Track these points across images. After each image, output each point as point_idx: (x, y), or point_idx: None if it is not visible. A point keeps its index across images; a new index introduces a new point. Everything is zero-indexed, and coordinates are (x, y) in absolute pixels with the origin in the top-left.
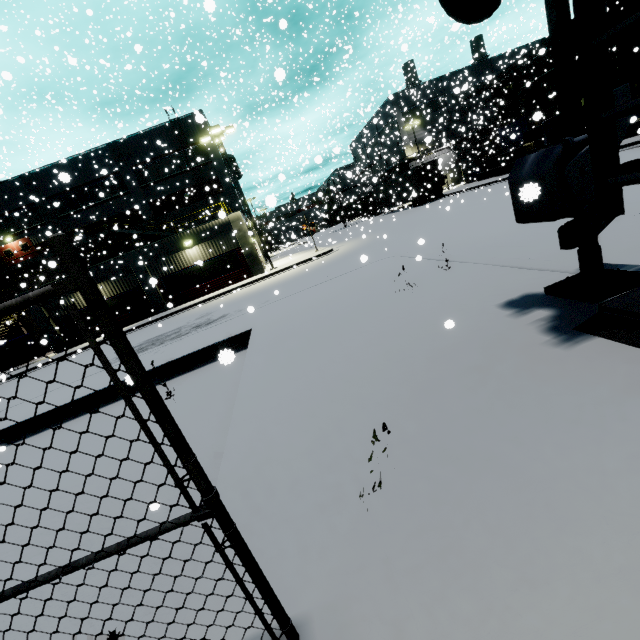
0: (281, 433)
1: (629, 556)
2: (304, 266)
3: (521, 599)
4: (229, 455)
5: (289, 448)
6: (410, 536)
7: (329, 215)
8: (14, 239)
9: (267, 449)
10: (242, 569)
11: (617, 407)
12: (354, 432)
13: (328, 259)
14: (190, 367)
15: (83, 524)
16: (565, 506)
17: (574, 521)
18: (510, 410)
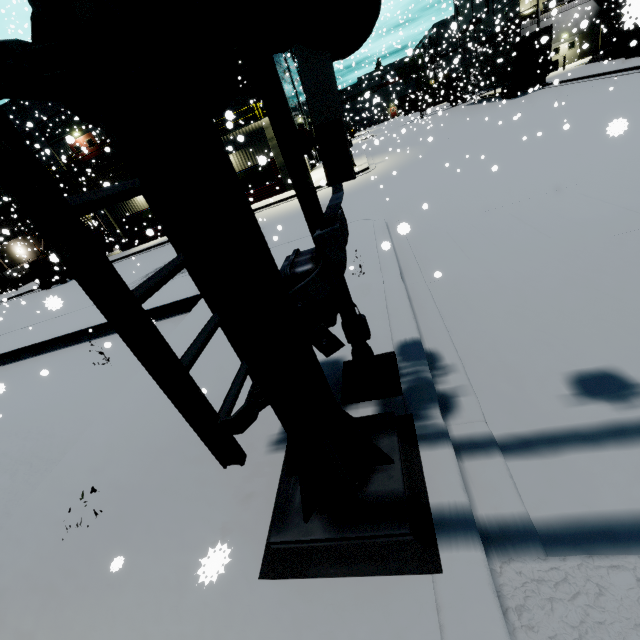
0: (104, 443)
1: (86, 639)
2: (329, 189)
3: (40, 634)
4: (74, 448)
5: (93, 461)
6: (57, 569)
7: (403, 101)
8: (80, 134)
9: (88, 455)
10: (5, 546)
11: (207, 533)
12: (121, 467)
13: (352, 185)
14: (166, 314)
15: (24, 453)
16: (107, 593)
17: (98, 605)
18: (179, 498)
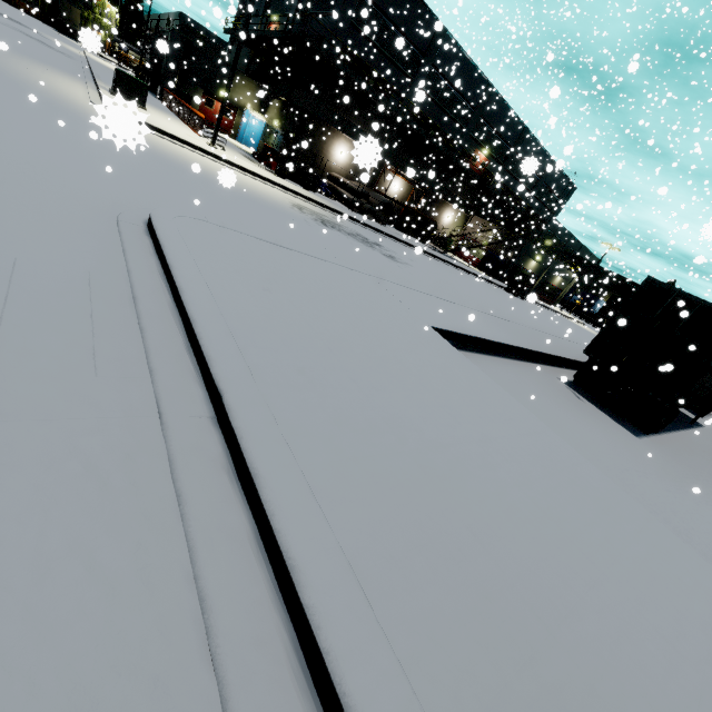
0: None
1: None
2: (590, 329)
3: None
4: None
5: None
6: None
7: None
8: (485, 154)
9: None
10: None
11: None
12: None
13: None
14: None
15: None
16: None
17: None
18: None
